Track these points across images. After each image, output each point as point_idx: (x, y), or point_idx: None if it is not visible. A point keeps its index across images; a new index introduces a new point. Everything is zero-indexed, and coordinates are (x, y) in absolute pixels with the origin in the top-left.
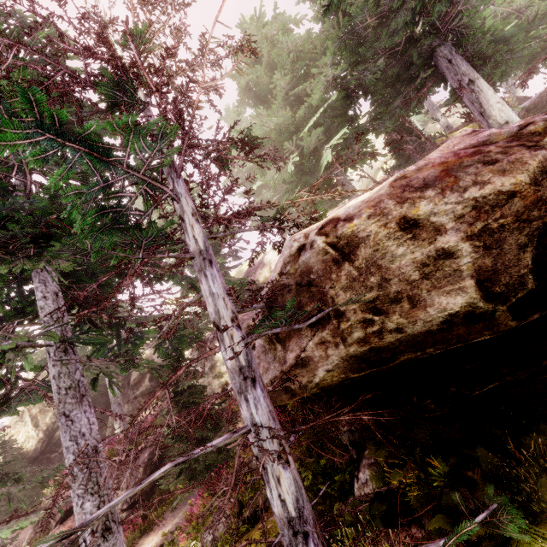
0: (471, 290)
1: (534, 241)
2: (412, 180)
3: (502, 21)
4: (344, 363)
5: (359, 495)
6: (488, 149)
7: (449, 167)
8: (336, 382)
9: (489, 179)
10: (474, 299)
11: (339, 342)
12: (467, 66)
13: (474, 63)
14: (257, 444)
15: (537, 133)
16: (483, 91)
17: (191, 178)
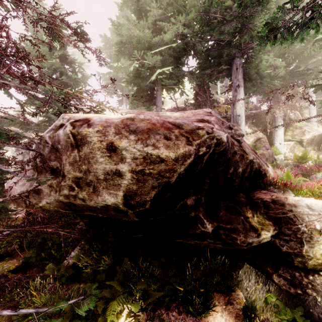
0: (119, 197)
1: (160, 187)
2: (133, 124)
3: (267, 67)
4: (57, 203)
5: (65, 262)
6: (174, 131)
7: (153, 128)
8: (52, 210)
9: (160, 146)
10: (119, 203)
11: (58, 190)
12: (242, 77)
13: (245, 78)
14: None
15: (199, 135)
16: (240, 94)
17: (5, 27)
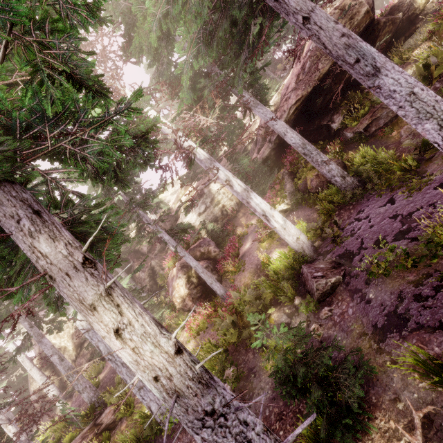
0: (367, 6)
1: None
2: None
3: None
4: None
5: (339, 123)
6: None
7: None
8: None
9: None
10: (367, 7)
11: None
12: None
13: None
14: None
15: None
16: None
17: None
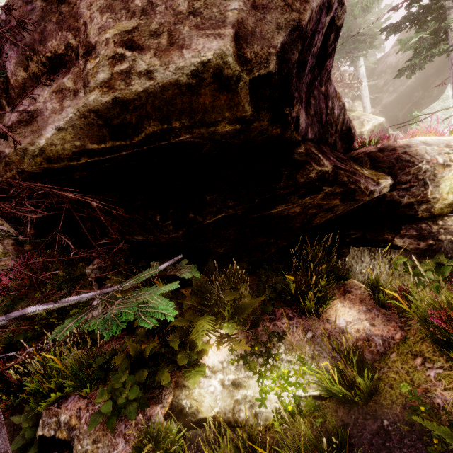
0: (228, 38)
1: (288, 29)
2: None
3: None
4: (81, 121)
5: (86, 318)
6: None
7: None
8: (68, 152)
9: None
10: (227, 50)
11: (80, 88)
12: None
13: None
14: None
15: None
16: None
17: None
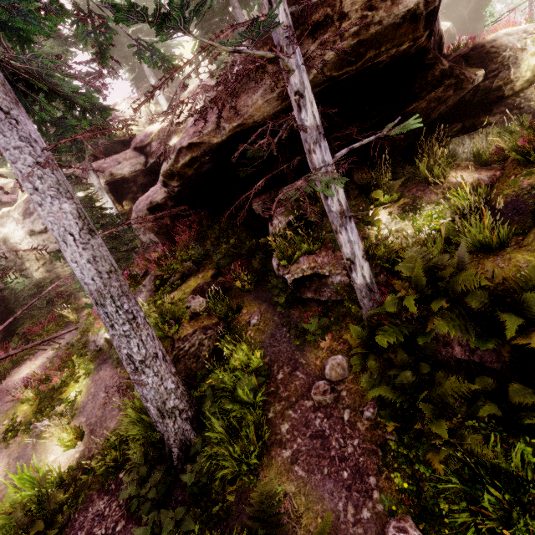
0: None
1: None
2: None
3: None
4: (336, 59)
5: (275, 231)
6: None
7: None
8: (321, 81)
9: None
10: (420, 0)
11: (338, 39)
12: None
13: None
14: (300, 81)
15: None
16: None
17: None
